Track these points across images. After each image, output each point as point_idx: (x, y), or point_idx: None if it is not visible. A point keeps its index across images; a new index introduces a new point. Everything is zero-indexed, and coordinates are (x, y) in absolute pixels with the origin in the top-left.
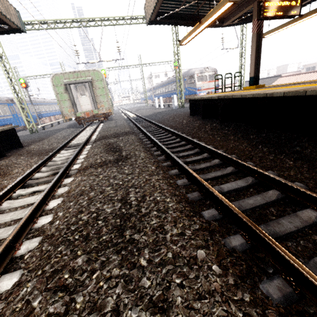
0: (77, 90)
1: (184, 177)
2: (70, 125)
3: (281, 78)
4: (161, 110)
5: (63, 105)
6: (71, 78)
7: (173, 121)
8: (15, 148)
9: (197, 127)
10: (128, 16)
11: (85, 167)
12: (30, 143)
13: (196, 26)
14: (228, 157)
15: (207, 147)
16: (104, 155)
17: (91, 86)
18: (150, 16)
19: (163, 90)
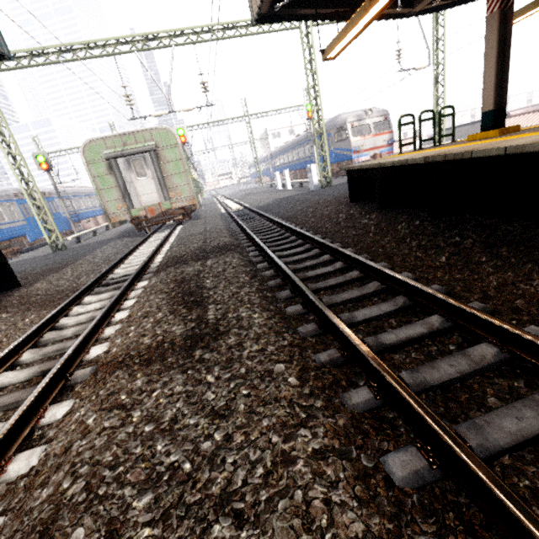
0: (131, 168)
1: (402, 425)
2: (125, 231)
3: (510, 119)
4: (288, 194)
5: (106, 197)
6: (118, 145)
7: (316, 215)
8: (6, 289)
9: (376, 229)
10: (219, 24)
11: (111, 359)
12: (38, 277)
13: (363, 6)
14: (538, 345)
15: (435, 297)
16: (165, 317)
17: (156, 158)
18: (259, 1)
19: (288, 158)
